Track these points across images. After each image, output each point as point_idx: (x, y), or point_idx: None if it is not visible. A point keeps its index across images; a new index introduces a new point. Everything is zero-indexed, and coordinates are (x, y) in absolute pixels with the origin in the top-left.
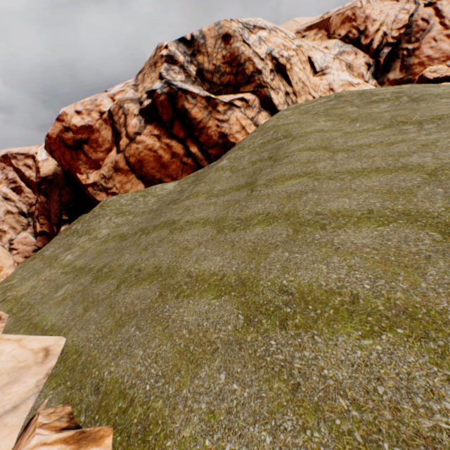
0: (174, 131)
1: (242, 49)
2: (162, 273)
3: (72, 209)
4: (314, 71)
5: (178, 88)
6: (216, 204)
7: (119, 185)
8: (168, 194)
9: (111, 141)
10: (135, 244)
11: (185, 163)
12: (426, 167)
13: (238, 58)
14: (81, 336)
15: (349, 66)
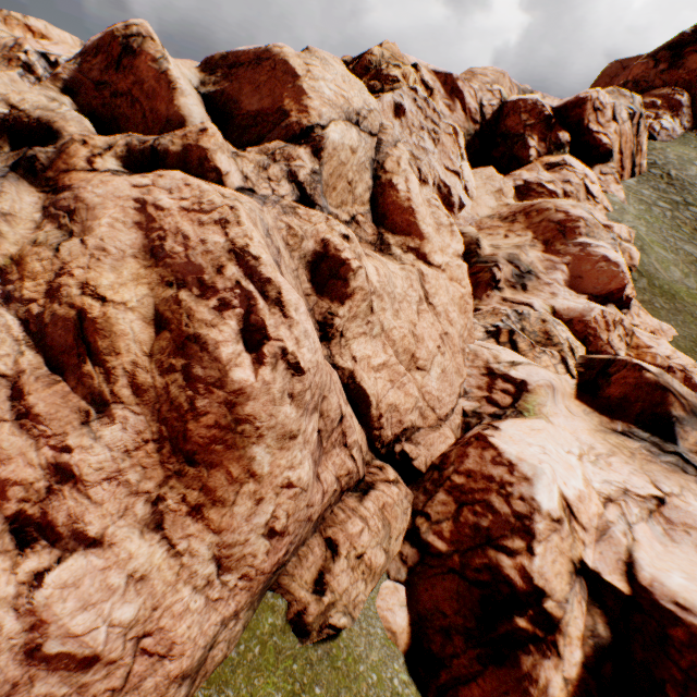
0: None
1: None
2: None
3: None
4: None
5: None
6: None
7: None
8: None
9: None
10: None
11: None
12: None
13: None
14: None
15: None
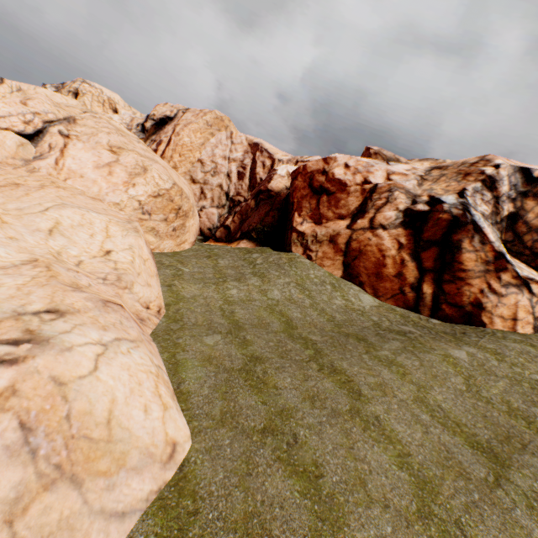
0: (424, 254)
1: None
2: (321, 494)
3: (264, 233)
4: None
5: (473, 220)
6: (426, 433)
7: (321, 255)
8: (360, 311)
9: (350, 211)
10: (301, 367)
11: (404, 292)
12: None
13: None
14: (205, 470)
15: None
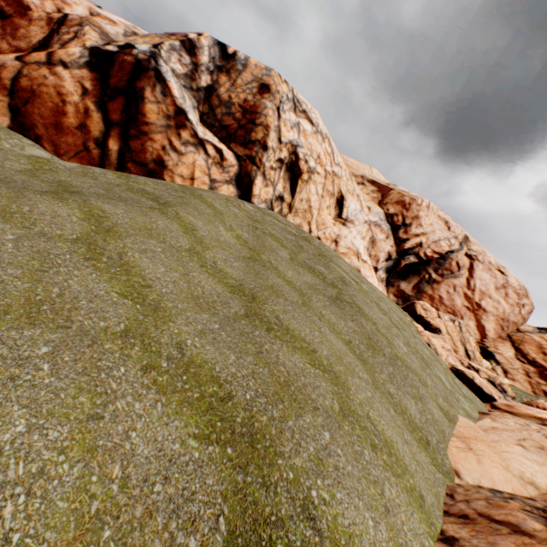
0: (112, 105)
1: (270, 113)
2: None
3: None
4: (340, 214)
5: (158, 69)
6: None
7: None
8: None
9: (32, 45)
10: None
11: (89, 150)
12: None
13: (257, 115)
14: None
15: (374, 241)
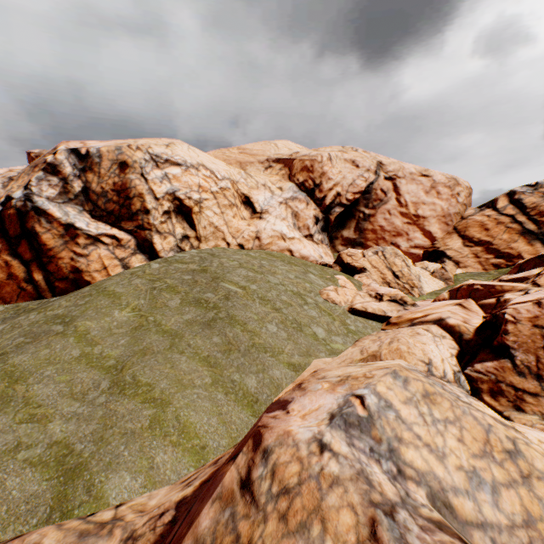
0: (21, 249)
1: (137, 182)
2: None
3: None
4: (254, 211)
5: (36, 206)
6: None
7: None
8: None
9: None
10: None
11: (25, 288)
12: None
13: (128, 190)
14: None
15: (296, 215)
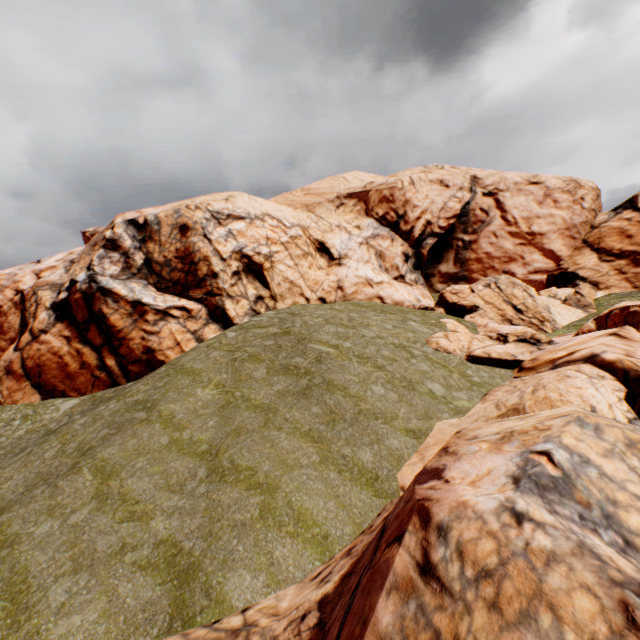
0: (91, 334)
1: (200, 245)
2: None
3: None
4: (331, 257)
5: (101, 286)
6: None
7: (8, 392)
8: (40, 429)
9: (18, 330)
10: None
11: (98, 377)
12: (17, 633)
13: (192, 255)
14: None
15: (381, 255)
